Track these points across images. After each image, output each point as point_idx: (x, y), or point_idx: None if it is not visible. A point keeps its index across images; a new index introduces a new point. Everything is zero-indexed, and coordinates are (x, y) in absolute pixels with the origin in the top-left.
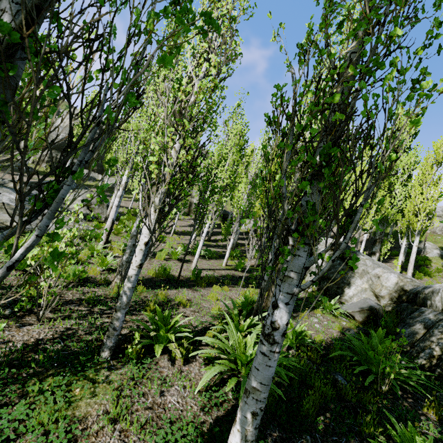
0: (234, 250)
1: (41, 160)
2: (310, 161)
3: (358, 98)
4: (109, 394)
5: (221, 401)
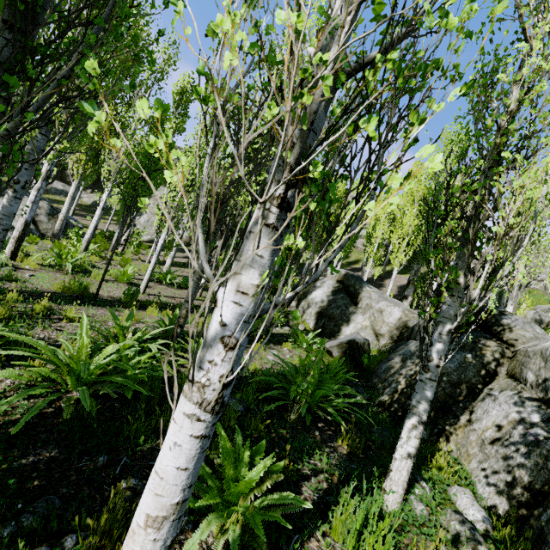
0: None
1: None
2: None
3: None
4: None
5: None
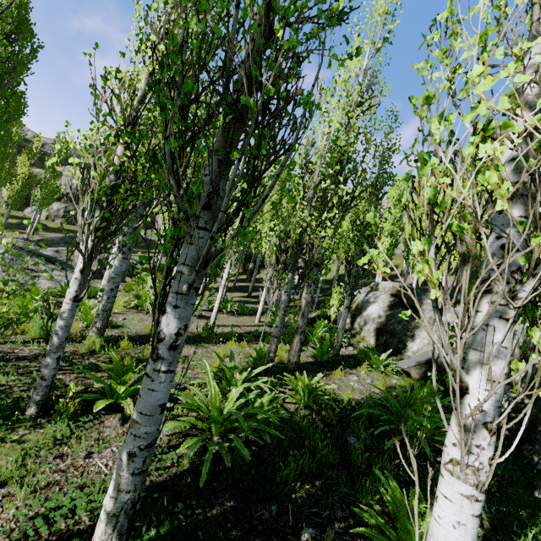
0: (276, 304)
1: (56, 216)
2: (173, 110)
3: (306, 58)
4: (13, 454)
5: (169, 465)
